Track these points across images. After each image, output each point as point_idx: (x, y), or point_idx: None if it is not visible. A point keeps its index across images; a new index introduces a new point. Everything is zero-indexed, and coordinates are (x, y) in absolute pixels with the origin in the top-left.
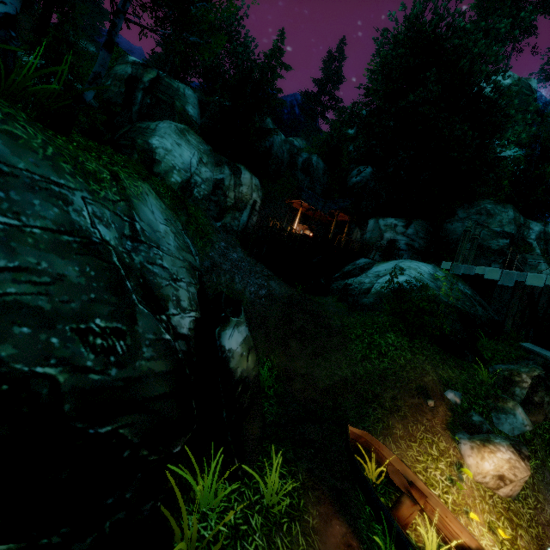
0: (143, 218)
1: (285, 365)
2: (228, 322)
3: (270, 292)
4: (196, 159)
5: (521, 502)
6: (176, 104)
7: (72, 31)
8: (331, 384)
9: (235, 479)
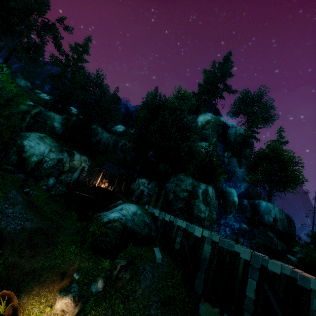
0: None
1: (16, 262)
2: None
3: (23, 227)
4: (48, 150)
5: None
6: (48, 122)
7: (20, 75)
8: (28, 271)
9: None
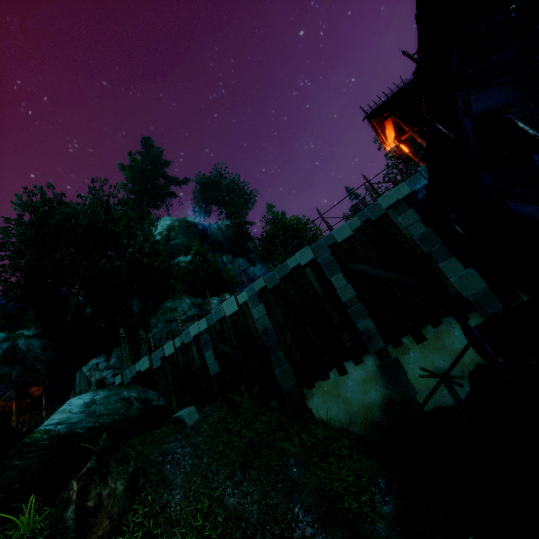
0: None
1: None
2: None
3: None
4: None
5: None
6: None
7: None
8: None
9: None
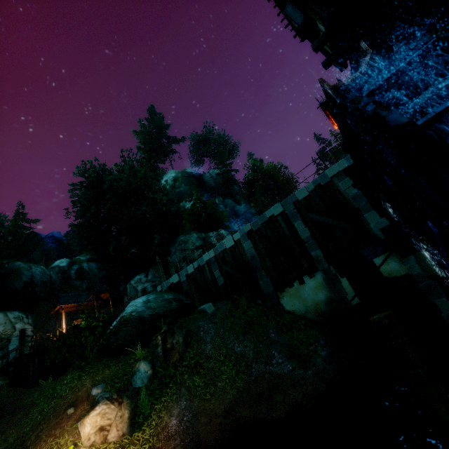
0: None
1: None
2: None
3: None
4: None
5: (143, 430)
6: None
7: None
8: None
9: None
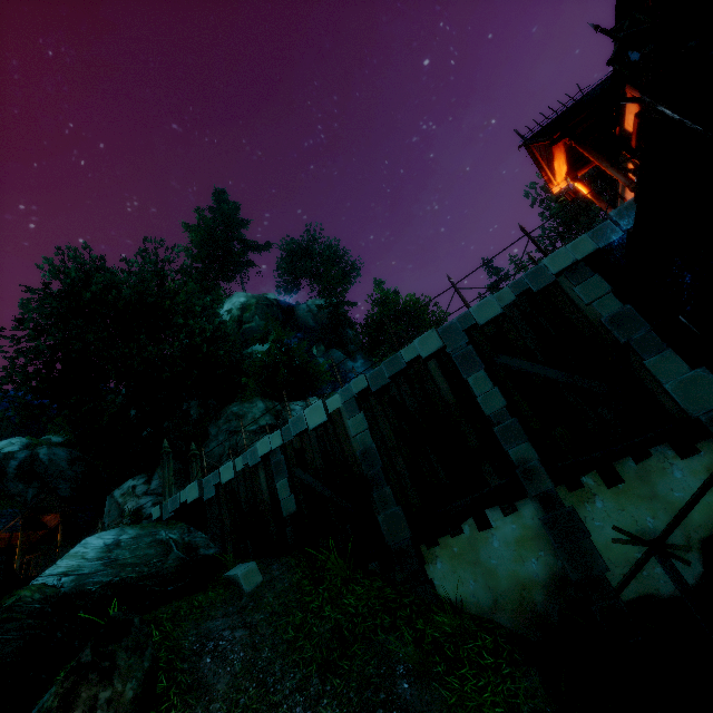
0: None
1: None
2: None
3: None
4: None
5: None
6: None
7: None
8: None
9: None
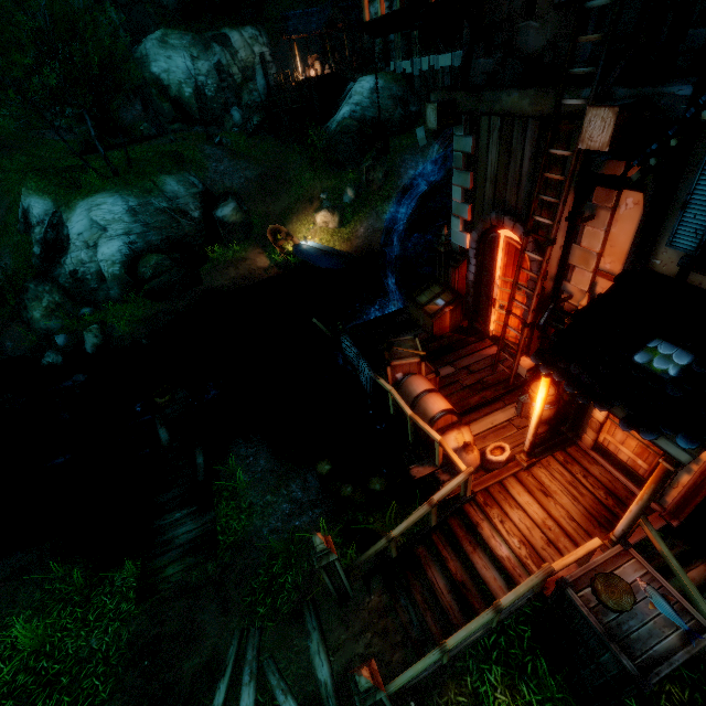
0: (169, 192)
1: (266, 211)
2: (218, 207)
3: (246, 179)
4: (189, 60)
5: (346, 228)
6: None
7: None
8: (280, 212)
9: (228, 248)
